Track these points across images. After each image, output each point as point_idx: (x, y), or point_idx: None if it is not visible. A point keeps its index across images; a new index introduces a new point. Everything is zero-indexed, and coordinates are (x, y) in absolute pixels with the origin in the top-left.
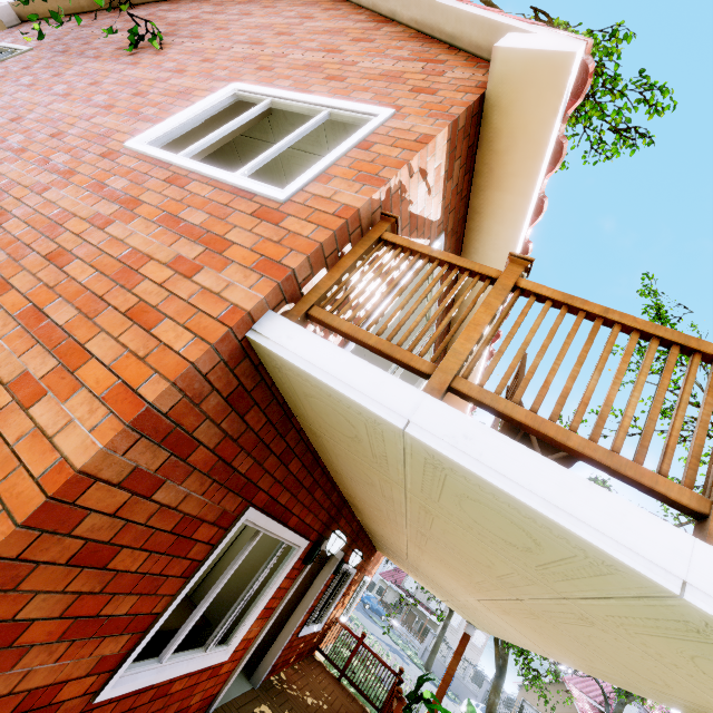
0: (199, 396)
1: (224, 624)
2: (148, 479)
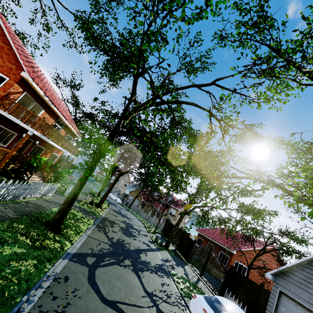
0: None
1: (3, 141)
2: None
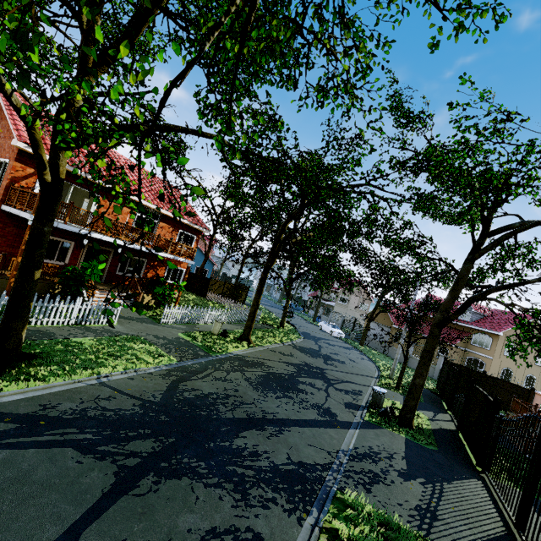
0: (1, 217)
1: (56, 256)
2: (3, 228)
